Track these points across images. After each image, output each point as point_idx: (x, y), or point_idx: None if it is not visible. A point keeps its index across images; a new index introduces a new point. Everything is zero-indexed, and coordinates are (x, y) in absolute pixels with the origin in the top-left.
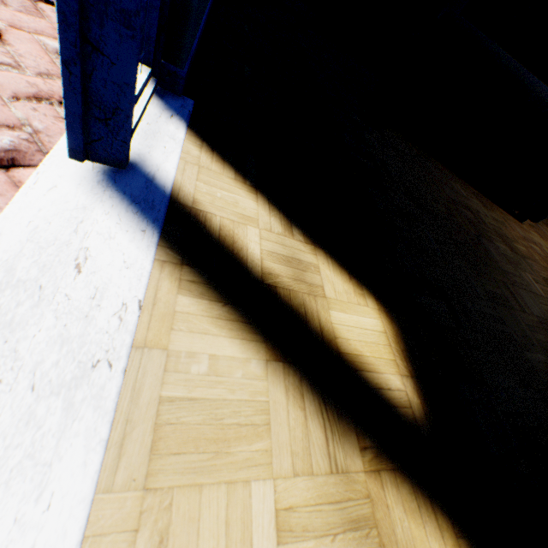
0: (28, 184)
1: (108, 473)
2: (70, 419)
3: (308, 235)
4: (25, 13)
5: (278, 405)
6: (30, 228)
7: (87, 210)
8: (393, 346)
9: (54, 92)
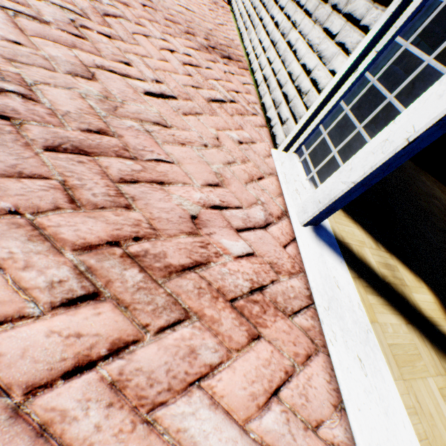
0: (302, 246)
1: (391, 373)
2: (374, 354)
3: (384, 246)
4: (212, 115)
5: (418, 345)
6: (317, 270)
7: (322, 255)
8: (441, 310)
9: (251, 172)
